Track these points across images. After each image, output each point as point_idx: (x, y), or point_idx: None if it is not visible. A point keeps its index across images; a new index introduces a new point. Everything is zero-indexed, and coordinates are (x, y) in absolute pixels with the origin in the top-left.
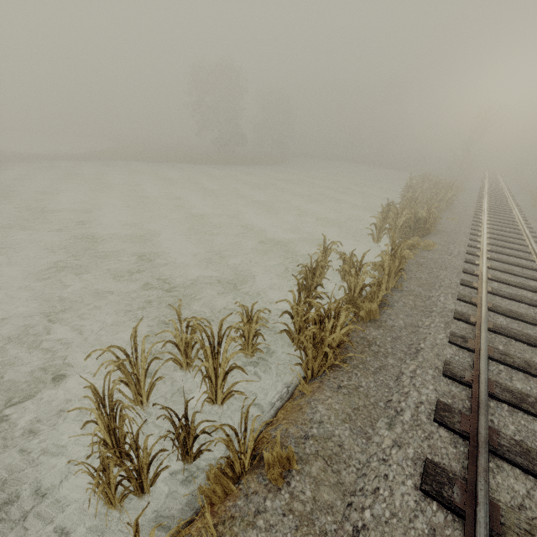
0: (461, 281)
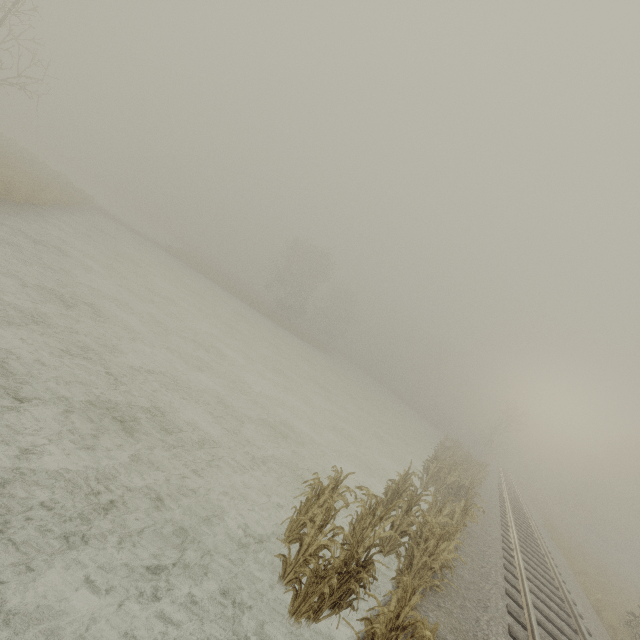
0: (505, 565)
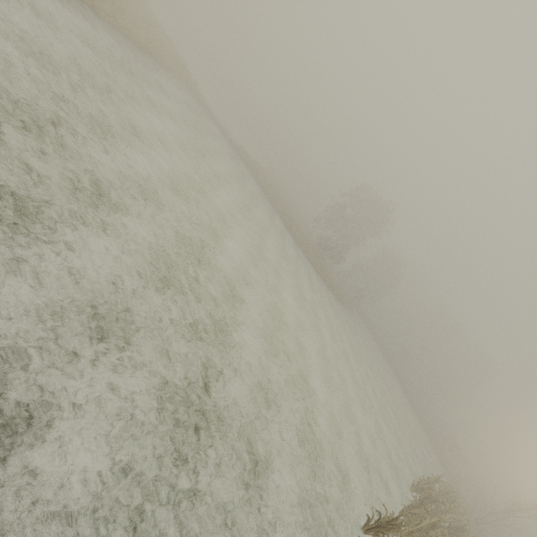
0: None
